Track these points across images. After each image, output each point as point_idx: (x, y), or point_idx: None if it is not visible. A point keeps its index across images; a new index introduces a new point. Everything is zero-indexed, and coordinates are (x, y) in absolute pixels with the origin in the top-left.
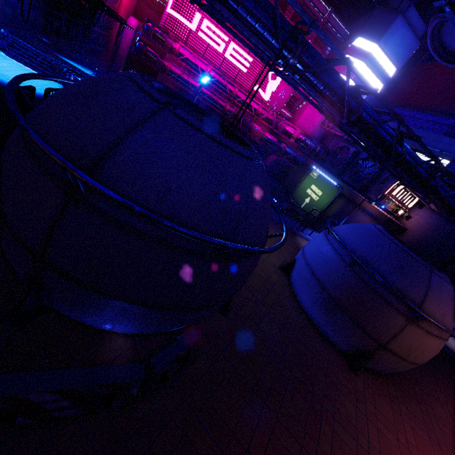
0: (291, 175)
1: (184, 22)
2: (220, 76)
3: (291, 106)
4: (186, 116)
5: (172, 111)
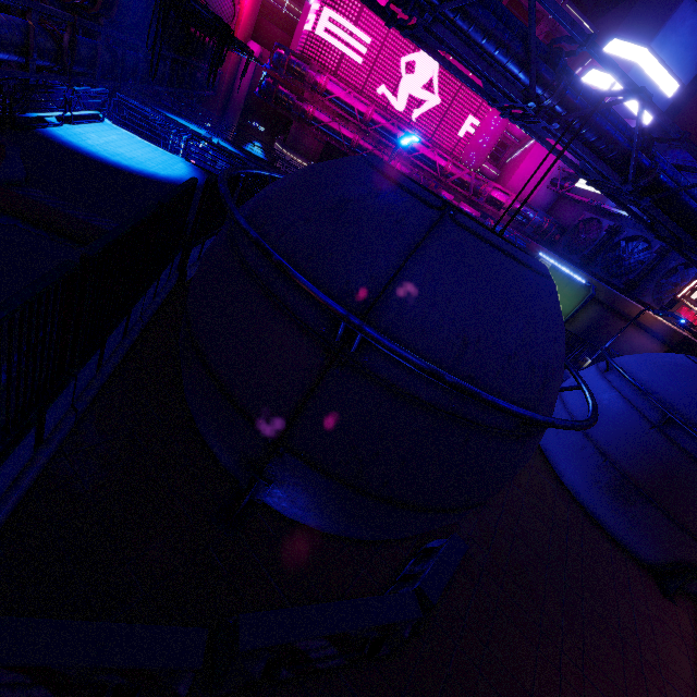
0: None
1: (333, 43)
2: (386, 120)
3: (497, 158)
4: (472, 225)
5: (454, 219)
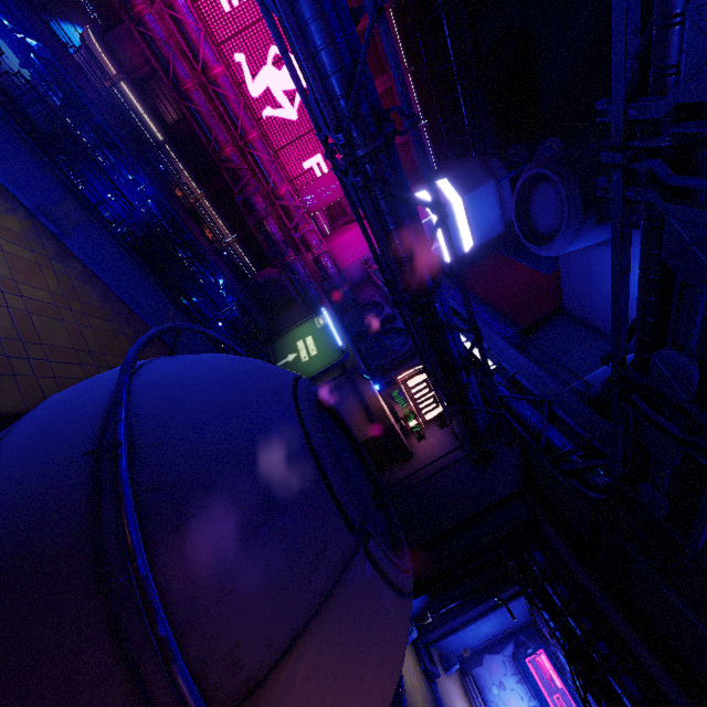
0: (290, 314)
1: None
2: (235, 94)
3: (334, 218)
4: None
5: None
